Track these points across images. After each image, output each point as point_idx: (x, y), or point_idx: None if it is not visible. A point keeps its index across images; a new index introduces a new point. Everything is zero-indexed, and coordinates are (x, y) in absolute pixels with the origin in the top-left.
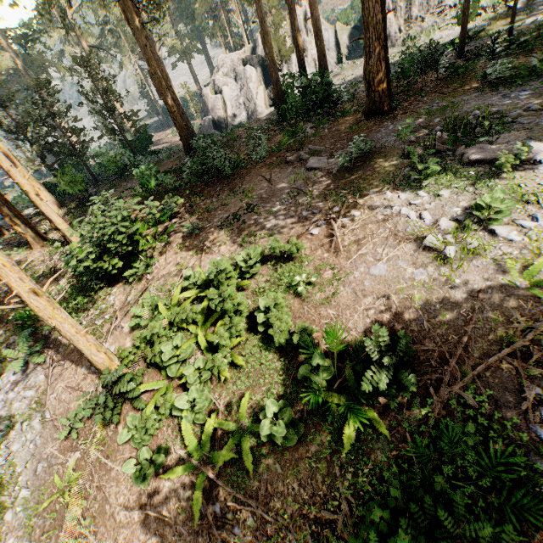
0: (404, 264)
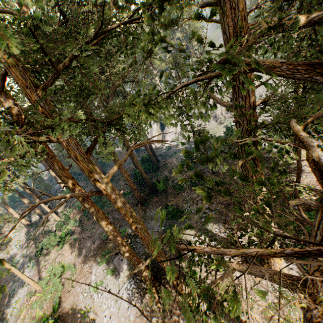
0: (81, 291)
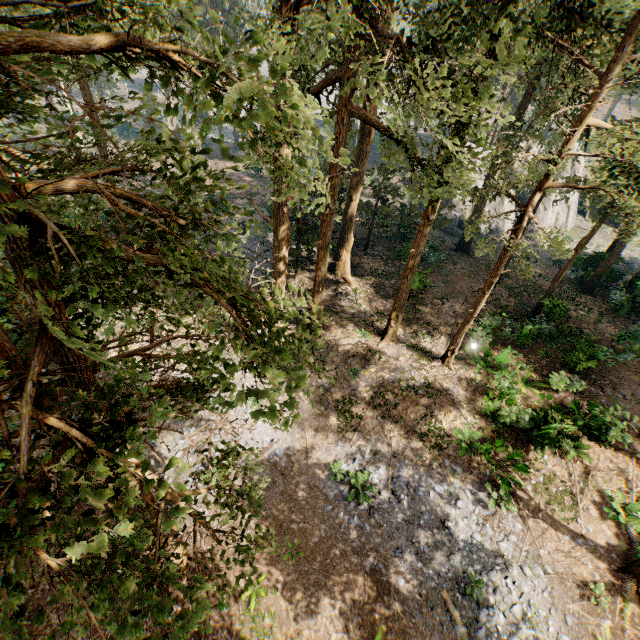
0: None
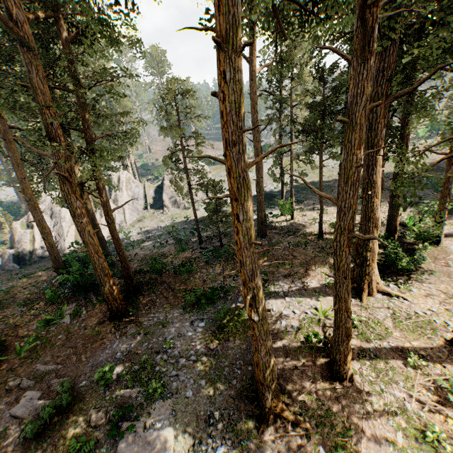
0: None
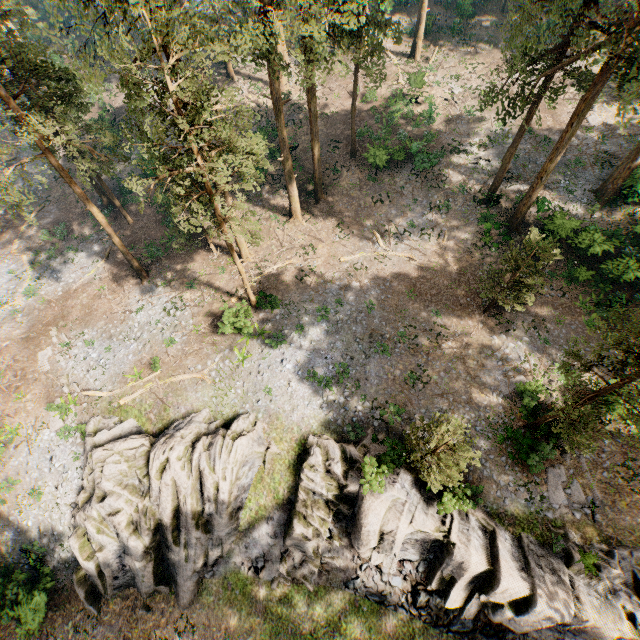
0: None
